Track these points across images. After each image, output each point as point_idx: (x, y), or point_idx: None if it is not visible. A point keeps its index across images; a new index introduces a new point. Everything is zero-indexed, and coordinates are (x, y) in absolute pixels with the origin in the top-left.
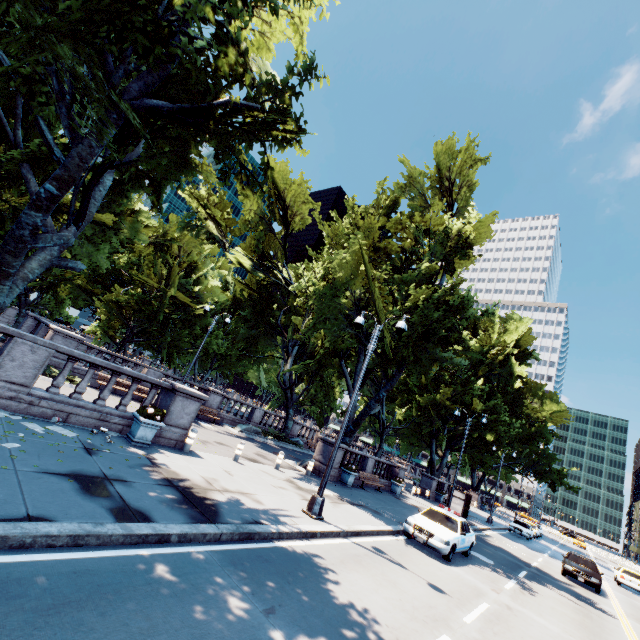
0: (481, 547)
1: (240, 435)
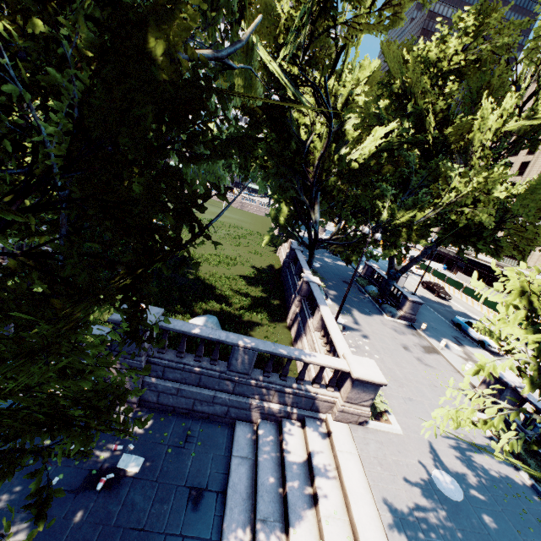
0: (438, 310)
1: (335, 305)
